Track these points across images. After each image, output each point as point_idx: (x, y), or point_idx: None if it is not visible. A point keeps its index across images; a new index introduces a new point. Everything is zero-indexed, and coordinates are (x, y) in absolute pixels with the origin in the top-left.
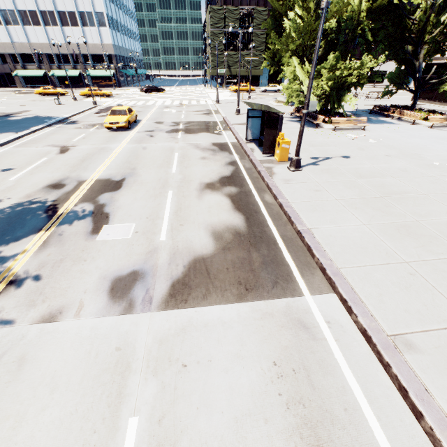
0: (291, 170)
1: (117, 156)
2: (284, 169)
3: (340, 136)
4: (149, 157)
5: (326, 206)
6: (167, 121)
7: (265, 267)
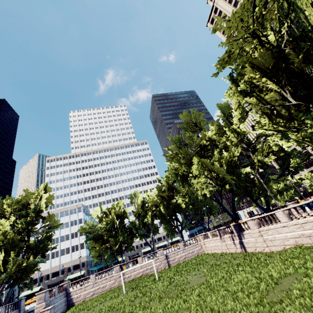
0: None
1: None
2: None
3: None
4: None
5: None
6: None
7: None
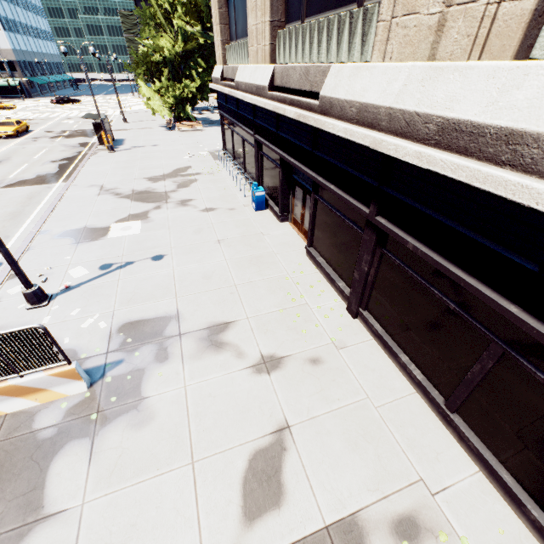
0: (108, 152)
1: (1, 152)
2: (106, 152)
3: (176, 135)
4: (24, 152)
5: (103, 163)
6: (58, 130)
7: (51, 180)
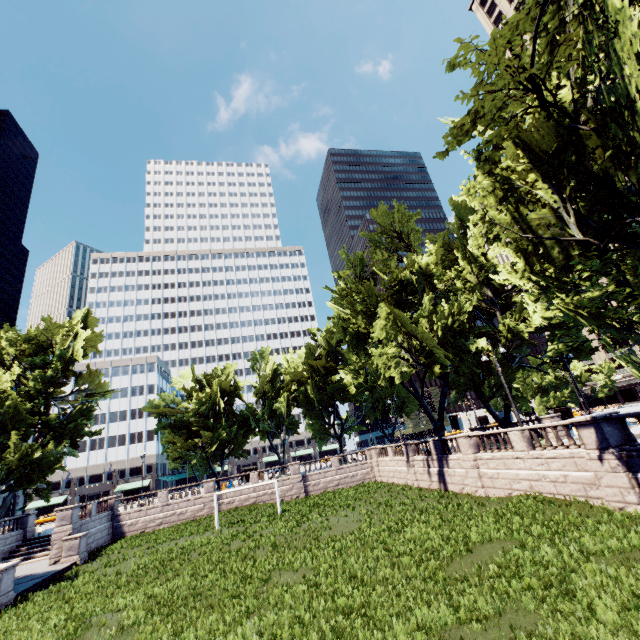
0: None
1: None
2: None
3: None
4: None
5: None
6: None
7: None
